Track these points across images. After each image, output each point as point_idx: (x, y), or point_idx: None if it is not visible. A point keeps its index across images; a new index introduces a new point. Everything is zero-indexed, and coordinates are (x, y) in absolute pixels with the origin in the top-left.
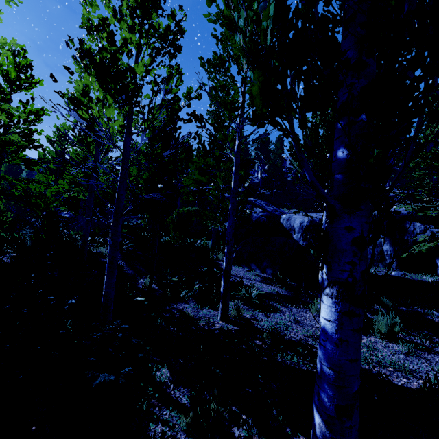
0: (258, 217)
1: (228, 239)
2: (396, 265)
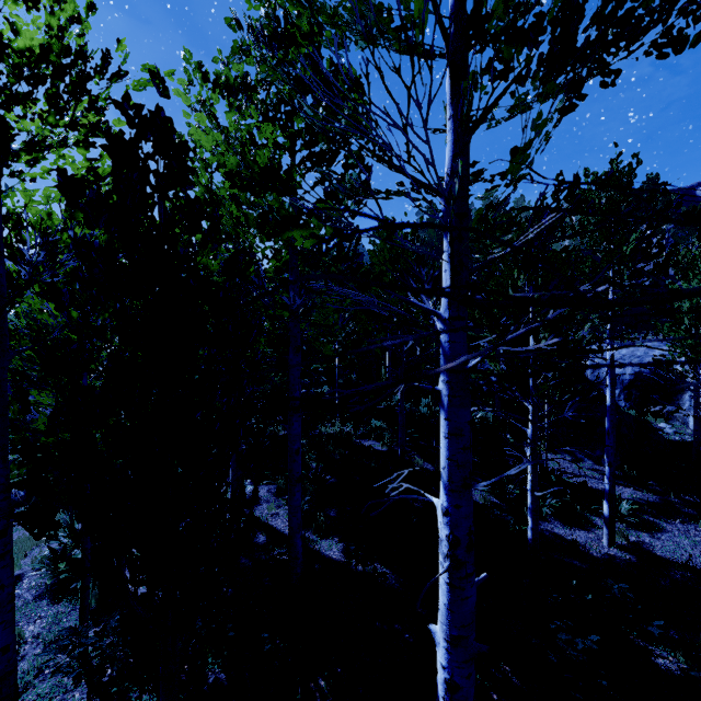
0: None
1: (609, 461)
2: None
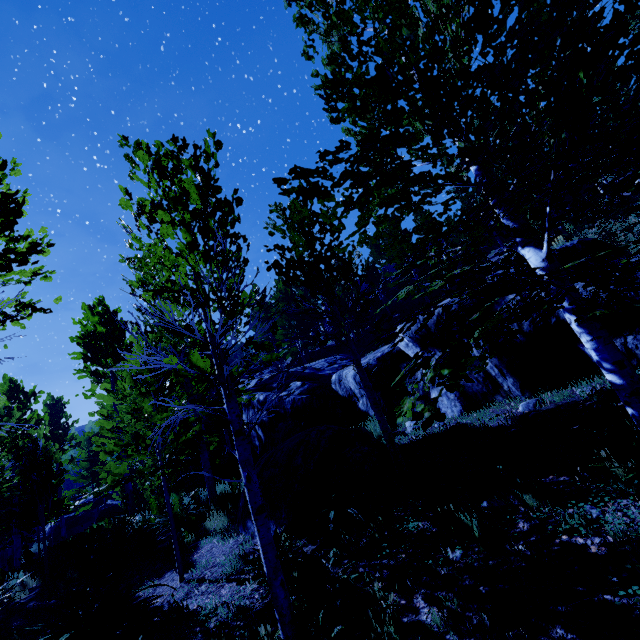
0: (292, 399)
1: None
2: (521, 388)
